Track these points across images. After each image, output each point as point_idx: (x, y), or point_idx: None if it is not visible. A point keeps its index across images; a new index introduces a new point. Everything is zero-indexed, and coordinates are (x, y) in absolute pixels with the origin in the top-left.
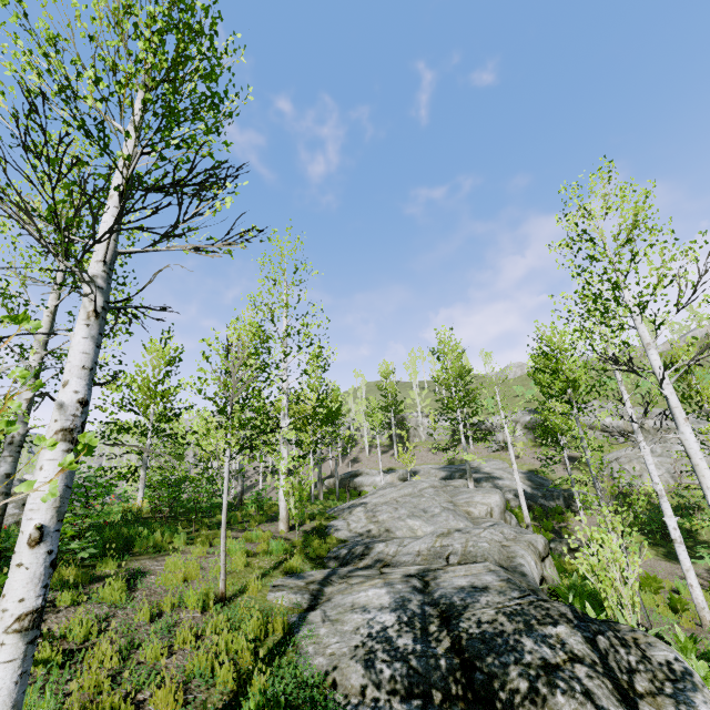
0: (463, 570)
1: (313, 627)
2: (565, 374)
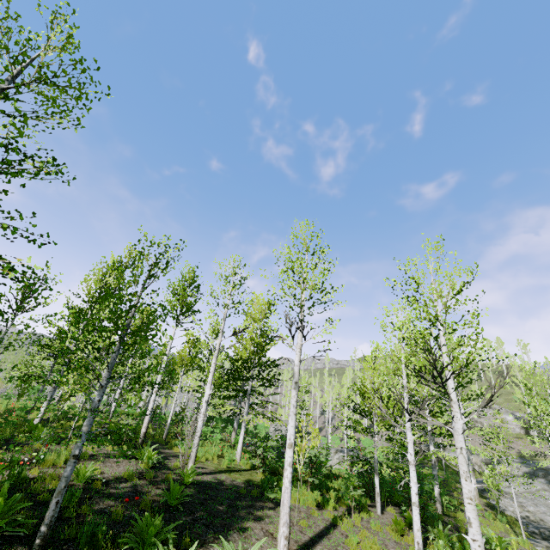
0: None
1: None
2: None
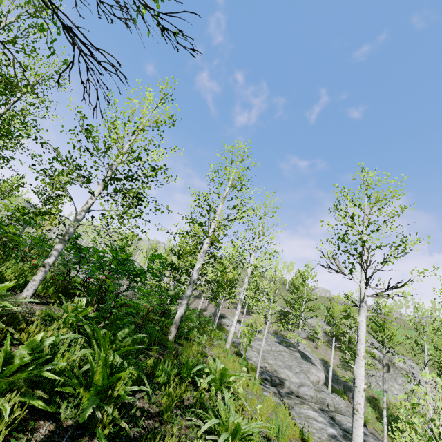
0: (343, 418)
1: (298, 419)
2: (386, 329)
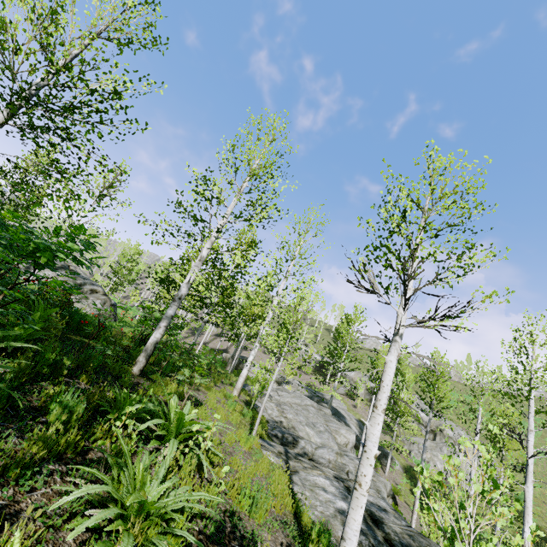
0: None
1: (300, 487)
2: (437, 390)
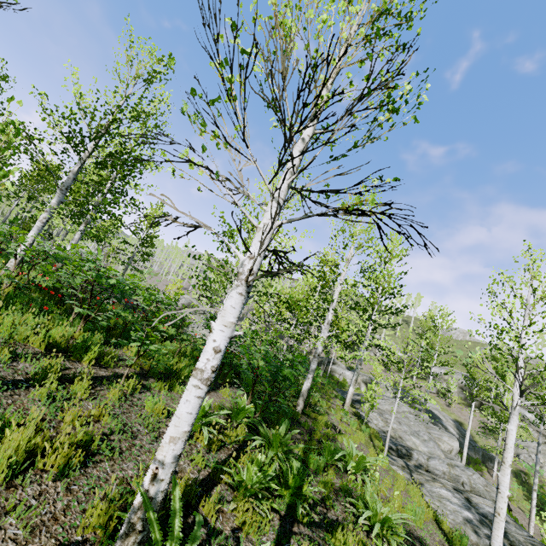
0: (481, 500)
1: (429, 498)
2: None
